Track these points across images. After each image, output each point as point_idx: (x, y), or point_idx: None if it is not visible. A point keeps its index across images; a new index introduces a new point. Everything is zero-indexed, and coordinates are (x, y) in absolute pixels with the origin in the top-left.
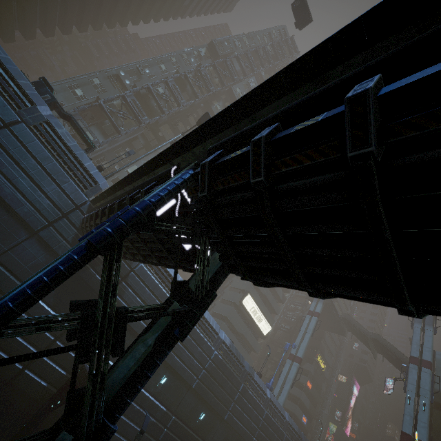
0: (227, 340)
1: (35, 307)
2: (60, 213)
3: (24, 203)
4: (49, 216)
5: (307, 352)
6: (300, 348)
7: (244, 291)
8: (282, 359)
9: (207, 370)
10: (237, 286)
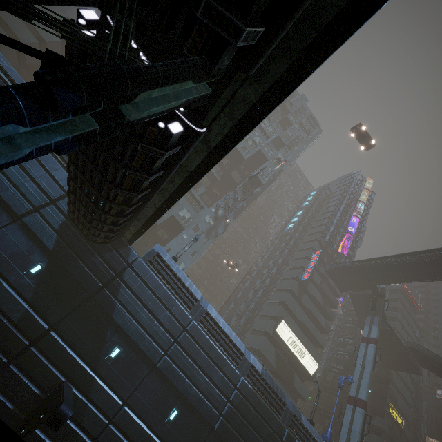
0: (257, 364)
1: (8, 301)
2: (47, 199)
3: (9, 187)
4: (35, 201)
5: (373, 401)
6: (361, 387)
7: (276, 317)
8: (342, 411)
9: (233, 404)
10: (268, 313)
